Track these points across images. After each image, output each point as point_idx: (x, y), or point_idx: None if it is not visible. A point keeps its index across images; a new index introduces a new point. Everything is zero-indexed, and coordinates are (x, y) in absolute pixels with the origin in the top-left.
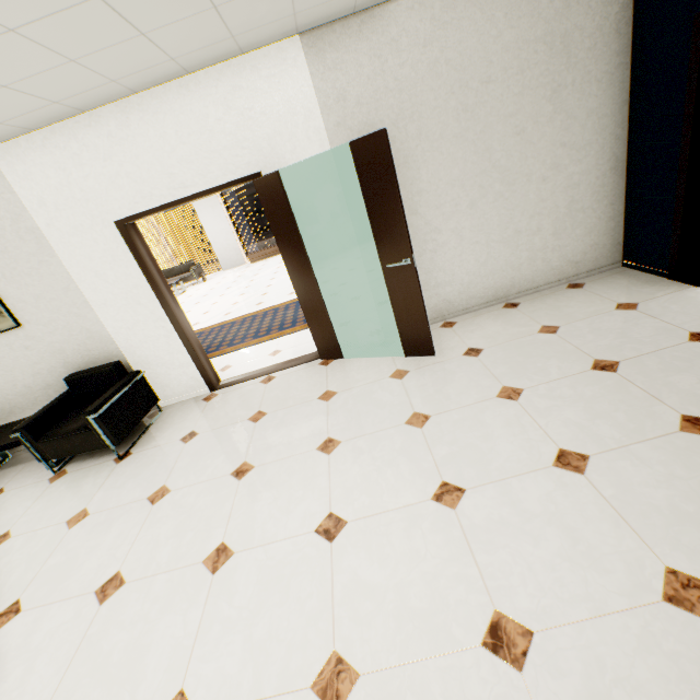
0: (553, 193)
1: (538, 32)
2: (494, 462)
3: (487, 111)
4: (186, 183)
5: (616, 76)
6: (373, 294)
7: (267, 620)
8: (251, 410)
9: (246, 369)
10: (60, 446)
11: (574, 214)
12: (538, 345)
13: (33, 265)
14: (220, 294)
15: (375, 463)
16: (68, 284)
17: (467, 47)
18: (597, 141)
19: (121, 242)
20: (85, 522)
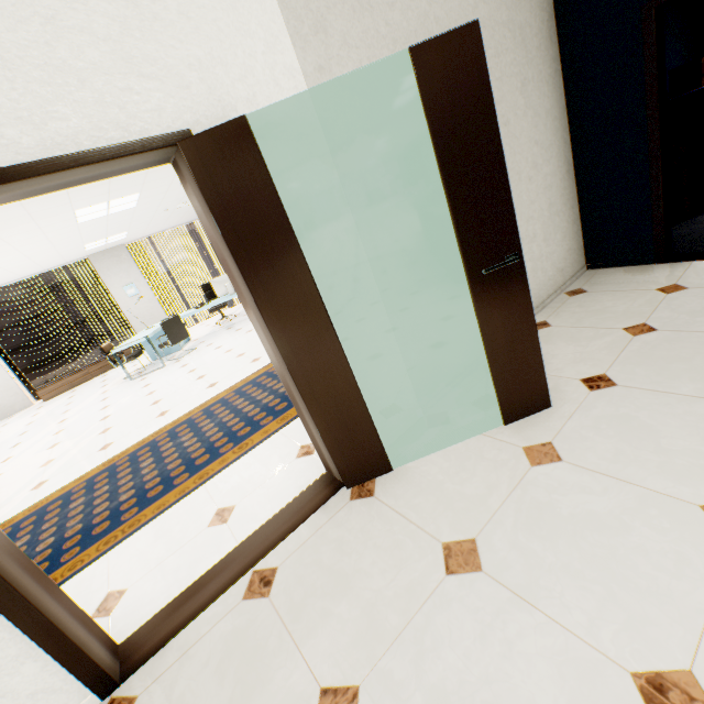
0: (537, 194)
1: (503, 16)
2: None
3: None
4: None
5: (555, 81)
6: (400, 347)
7: None
8: (293, 703)
9: (174, 580)
10: None
11: (553, 218)
12: (665, 345)
13: None
14: (1, 460)
15: None
16: None
17: (451, 9)
18: (555, 143)
19: None
20: None
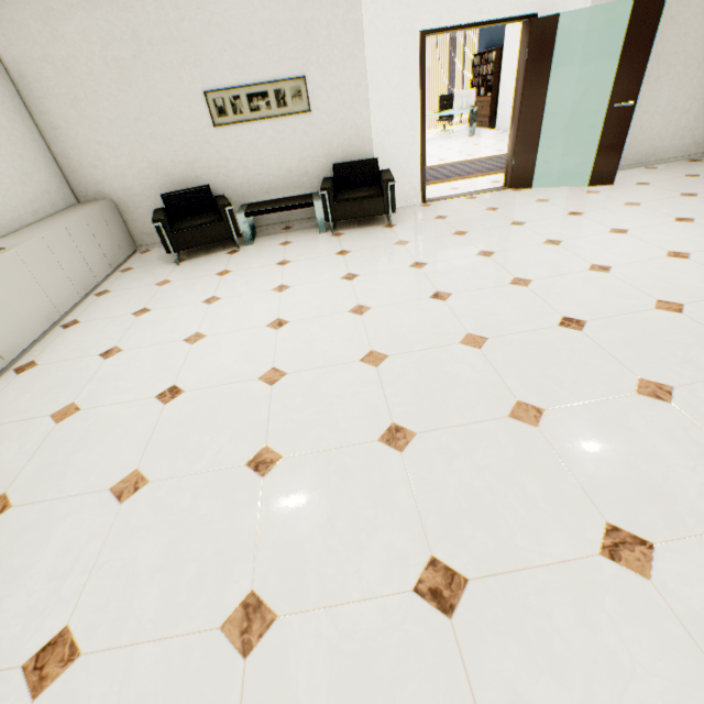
0: None
1: None
2: (702, 212)
3: (698, 2)
4: (483, 10)
5: None
6: (564, 141)
7: (616, 250)
8: (480, 208)
9: (438, 195)
10: (350, 209)
11: None
12: (690, 181)
13: (343, 56)
14: None
15: (621, 216)
16: (360, 81)
17: None
18: None
19: (416, 51)
20: (413, 243)
